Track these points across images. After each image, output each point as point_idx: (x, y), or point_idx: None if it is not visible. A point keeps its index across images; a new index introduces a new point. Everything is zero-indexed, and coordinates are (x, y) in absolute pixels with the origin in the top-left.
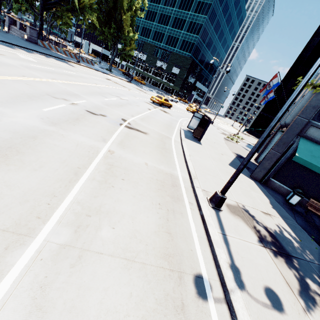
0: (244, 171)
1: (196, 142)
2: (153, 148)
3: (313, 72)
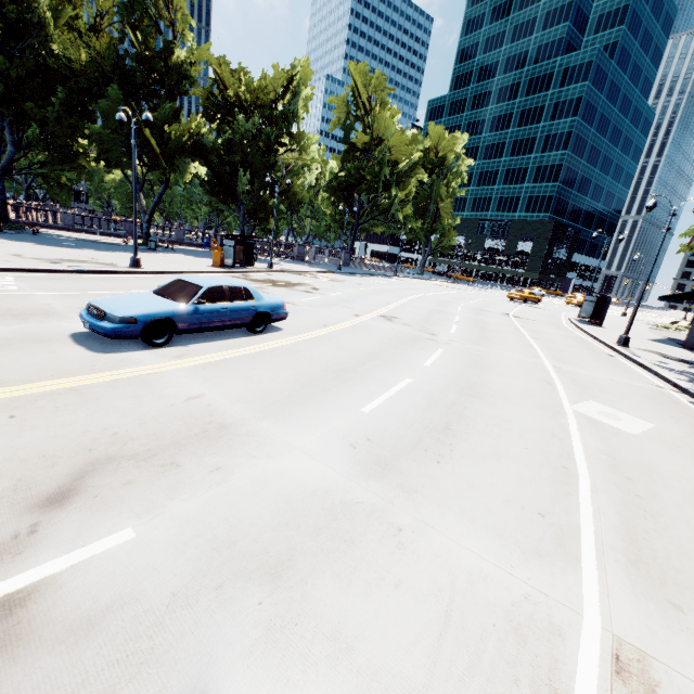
0: (674, 345)
1: (596, 326)
2: (550, 327)
3: (659, 247)
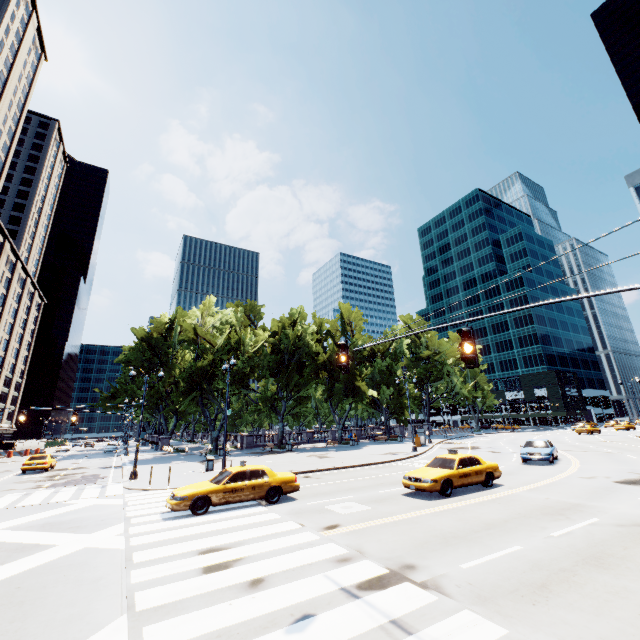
0: None
1: None
2: None
3: None
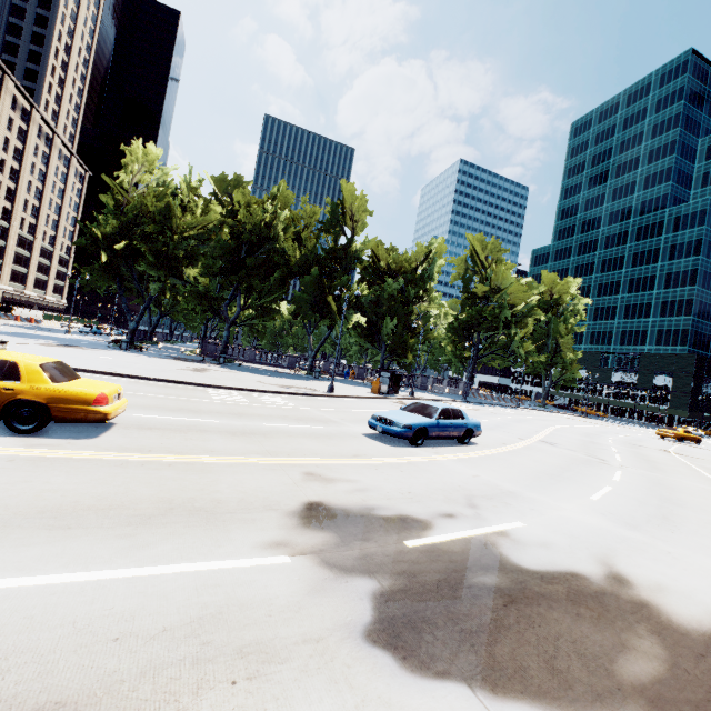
0: None
1: None
2: None
3: None
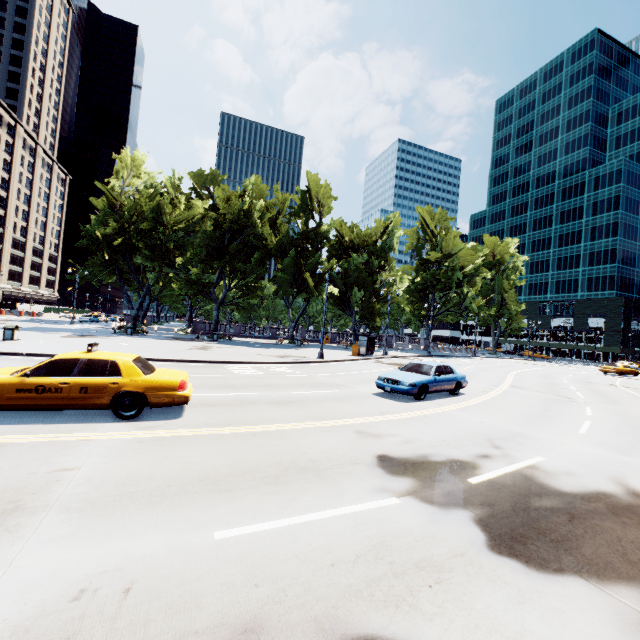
0: None
1: None
2: None
3: None
